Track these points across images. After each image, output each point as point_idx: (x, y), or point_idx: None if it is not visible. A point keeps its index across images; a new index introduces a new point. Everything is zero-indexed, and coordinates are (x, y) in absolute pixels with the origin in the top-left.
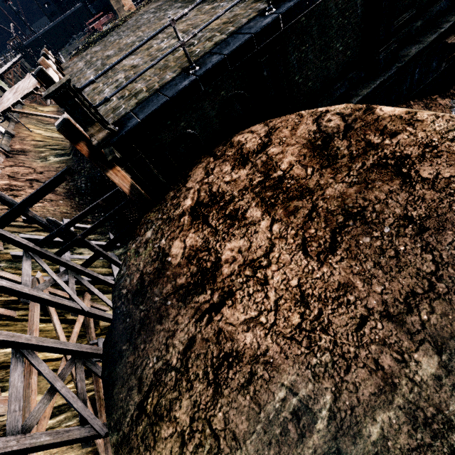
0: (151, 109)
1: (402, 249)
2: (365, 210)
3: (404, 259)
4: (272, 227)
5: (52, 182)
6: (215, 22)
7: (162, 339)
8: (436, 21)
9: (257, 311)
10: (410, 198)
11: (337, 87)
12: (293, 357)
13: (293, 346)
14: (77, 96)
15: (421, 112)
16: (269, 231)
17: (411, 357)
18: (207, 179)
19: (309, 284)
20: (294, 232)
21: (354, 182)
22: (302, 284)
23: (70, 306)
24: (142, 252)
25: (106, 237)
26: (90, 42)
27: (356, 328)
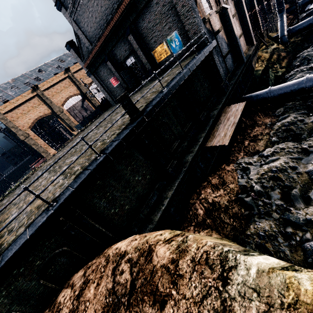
0: None
1: None
2: None
3: None
4: None
5: None
6: (38, 202)
7: None
8: (195, 138)
9: None
10: None
11: (150, 197)
12: None
13: None
14: None
15: (183, 257)
16: None
17: None
18: None
19: None
20: None
21: None
22: None
23: None
24: None
25: None
26: (9, 192)
27: None
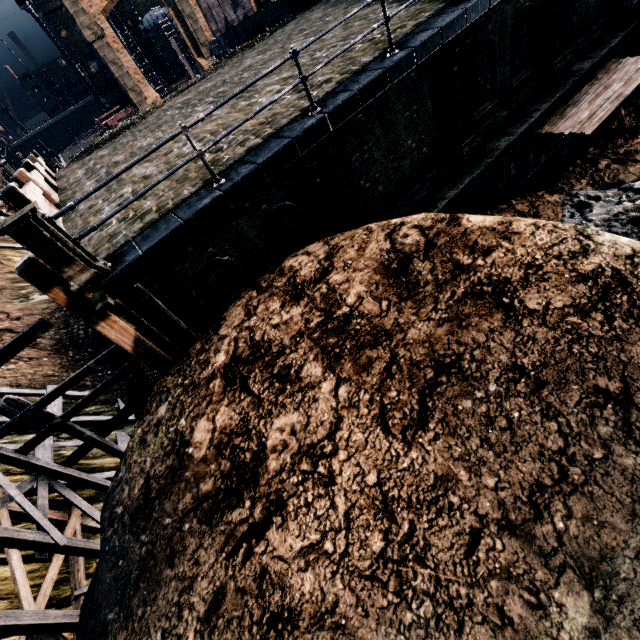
0: (158, 236)
1: (515, 415)
2: (462, 358)
3: (520, 431)
4: (338, 391)
5: (14, 343)
6: (251, 122)
7: (173, 595)
8: (524, 110)
9: (320, 532)
10: (518, 339)
11: (416, 189)
12: (376, 614)
13: (375, 592)
14: (47, 228)
15: (518, 222)
16: (333, 397)
17: (551, 598)
18: (248, 322)
19: (394, 480)
20: (369, 396)
21: (443, 319)
22: (383, 481)
23: (34, 541)
24: (151, 441)
25: (114, 407)
26: (97, 144)
27: (466, 552)
